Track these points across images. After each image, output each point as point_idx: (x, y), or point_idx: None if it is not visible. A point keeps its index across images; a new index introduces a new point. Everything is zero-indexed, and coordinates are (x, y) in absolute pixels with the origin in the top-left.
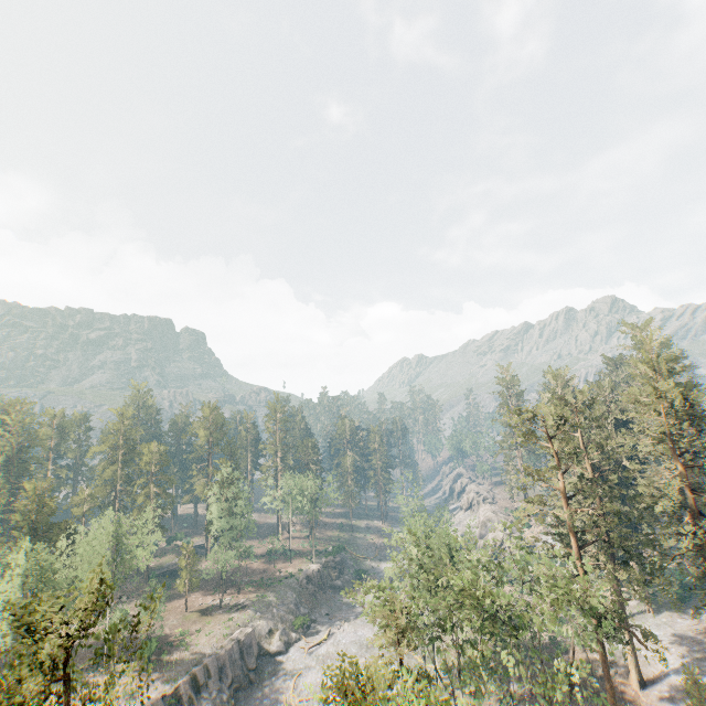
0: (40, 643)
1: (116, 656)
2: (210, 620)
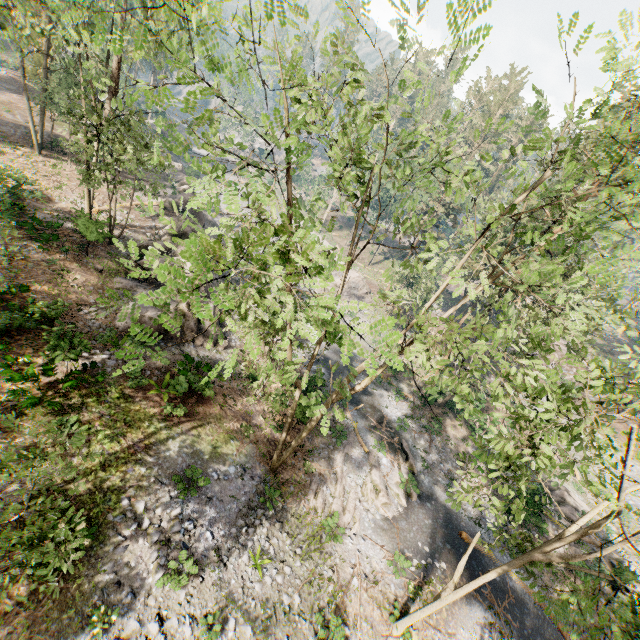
0: None
1: (22, 141)
2: None
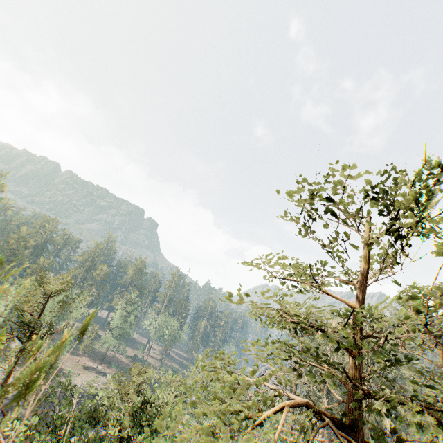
0: (45, 286)
1: None
2: (87, 372)
